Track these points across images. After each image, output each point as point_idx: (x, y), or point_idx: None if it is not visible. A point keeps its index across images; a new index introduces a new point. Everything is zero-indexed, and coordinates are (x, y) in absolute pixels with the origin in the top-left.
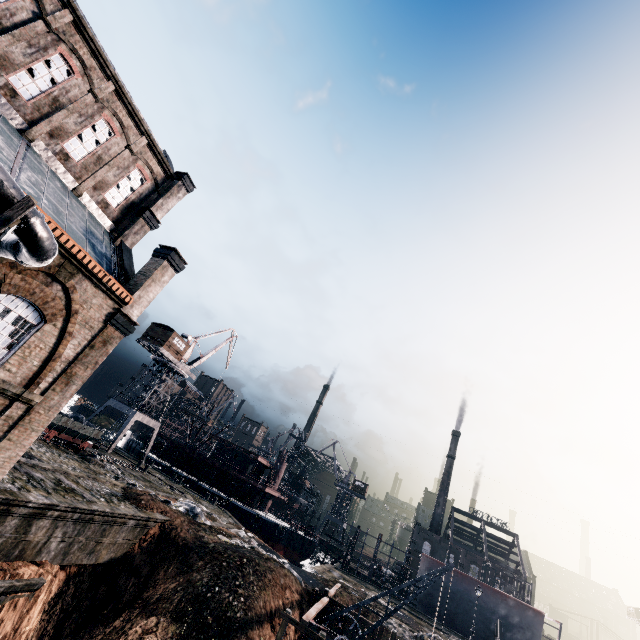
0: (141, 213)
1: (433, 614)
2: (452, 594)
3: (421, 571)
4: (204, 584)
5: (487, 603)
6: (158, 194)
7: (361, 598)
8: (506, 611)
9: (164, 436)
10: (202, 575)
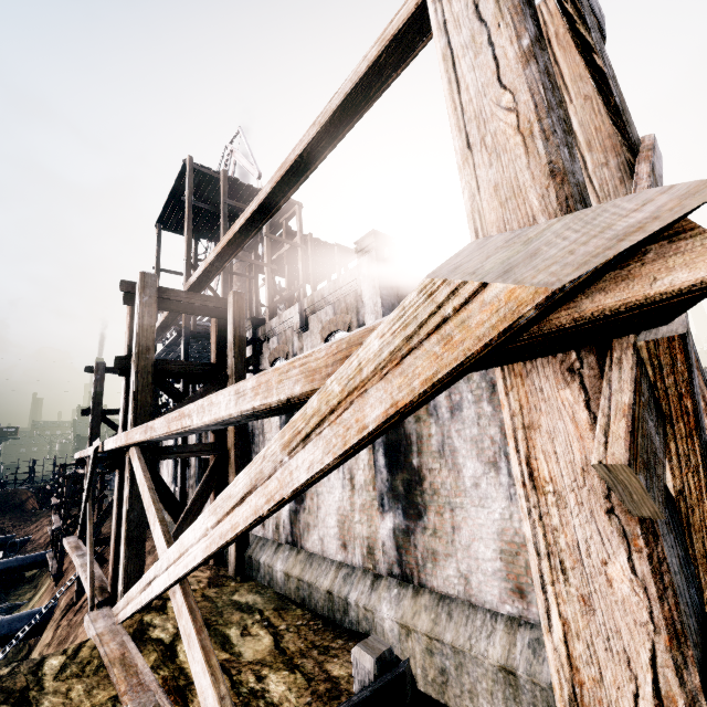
0: None
1: None
2: None
3: None
4: None
5: None
6: None
7: None
8: None
9: None
10: None
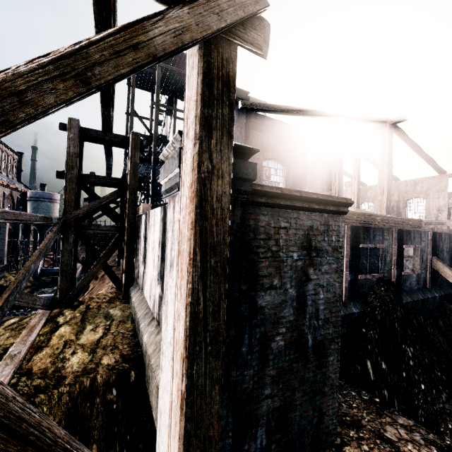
0: (21, 172)
1: None
2: None
3: None
4: None
5: None
6: (19, 163)
7: None
8: None
9: None
10: None
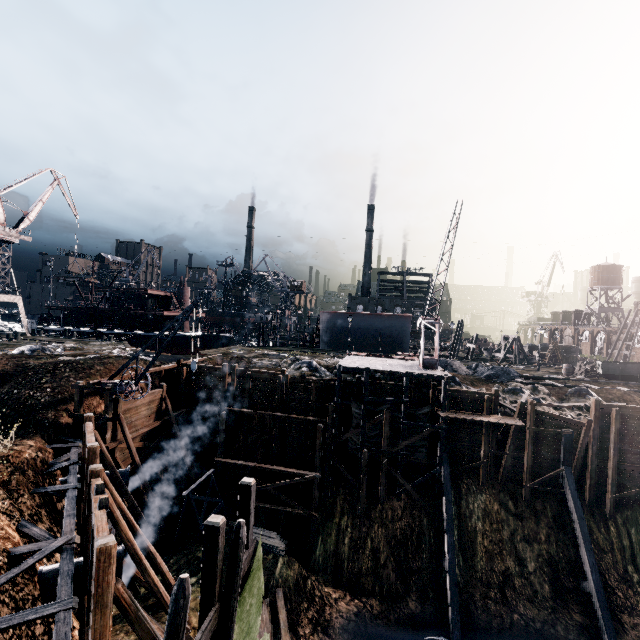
0: None
1: (337, 347)
2: (347, 330)
3: (322, 324)
4: (4, 393)
5: (372, 325)
6: None
7: (239, 356)
8: (385, 325)
9: (52, 307)
10: (5, 388)
